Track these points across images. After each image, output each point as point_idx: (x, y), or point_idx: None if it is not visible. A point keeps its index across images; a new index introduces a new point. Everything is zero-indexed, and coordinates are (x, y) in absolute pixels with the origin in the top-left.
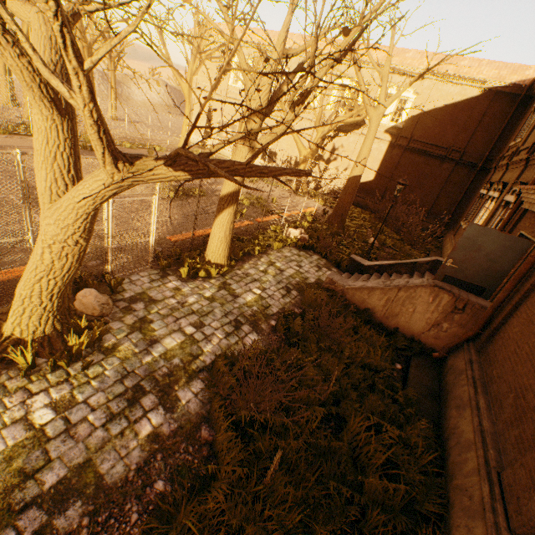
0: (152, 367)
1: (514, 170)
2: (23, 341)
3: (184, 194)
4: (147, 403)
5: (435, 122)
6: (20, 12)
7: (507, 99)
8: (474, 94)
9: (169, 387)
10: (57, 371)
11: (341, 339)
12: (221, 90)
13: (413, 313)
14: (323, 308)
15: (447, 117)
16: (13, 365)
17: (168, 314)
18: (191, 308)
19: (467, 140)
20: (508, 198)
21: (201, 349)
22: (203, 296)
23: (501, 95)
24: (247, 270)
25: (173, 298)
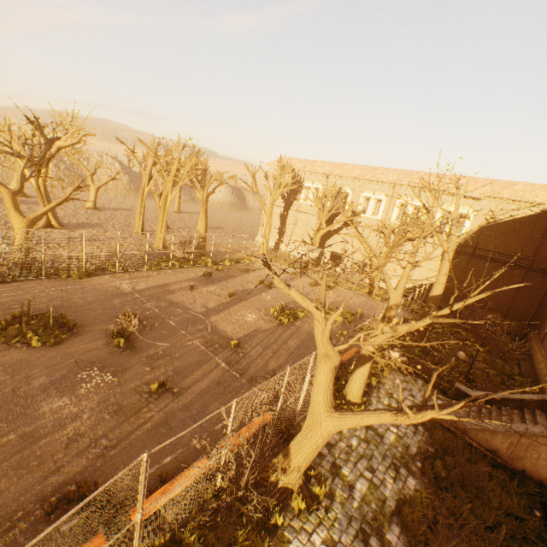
0: (361, 511)
1: None
2: (287, 489)
3: (291, 317)
4: (374, 544)
5: (498, 234)
6: (301, 302)
7: None
8: (533, 211)
9: (380, 530)
10: (311, 514)
11: (482, 485)
12: (293, 206)
13: (538, 459)
14: (460, 455)
15: (510, 230)
16: (285, 507)
17: (347, 459)
18: (358, 451)
19: (534, 249)
20: None
21: (383, 493)
22: (359, 437)
23: None
24: (376, 405)
25: (341, 441)
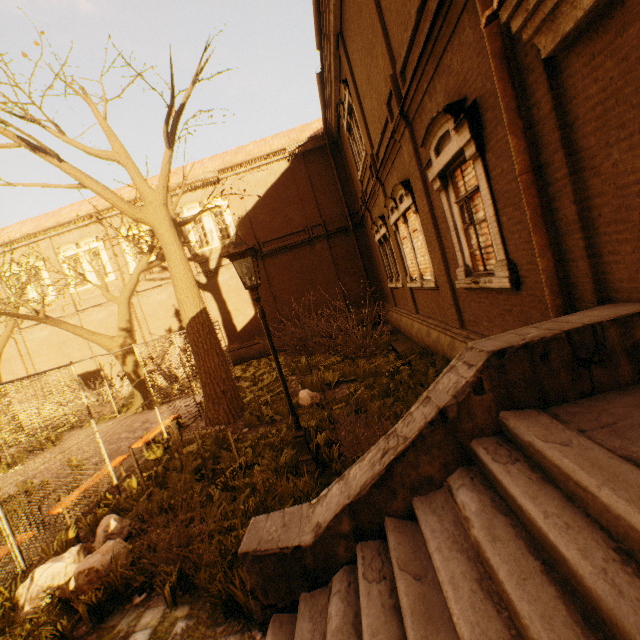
0: None
1: (394, 165)
2: None
3: None
4: None
5: (270, 212)
6: None
7: (318, 154)
8: (284, 167)
9: None
10: None
11: None
12: None
13: None
14: None
15: (278, 201)
16: None
17: None
18: None
19: (316, 209)
20: (443, 159)
21: None
22: None
23: (309, 155)
24: None
25: None
